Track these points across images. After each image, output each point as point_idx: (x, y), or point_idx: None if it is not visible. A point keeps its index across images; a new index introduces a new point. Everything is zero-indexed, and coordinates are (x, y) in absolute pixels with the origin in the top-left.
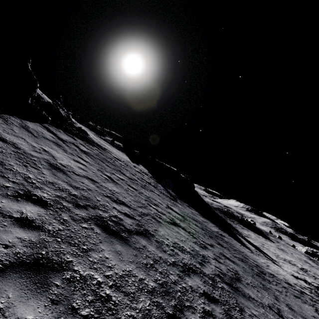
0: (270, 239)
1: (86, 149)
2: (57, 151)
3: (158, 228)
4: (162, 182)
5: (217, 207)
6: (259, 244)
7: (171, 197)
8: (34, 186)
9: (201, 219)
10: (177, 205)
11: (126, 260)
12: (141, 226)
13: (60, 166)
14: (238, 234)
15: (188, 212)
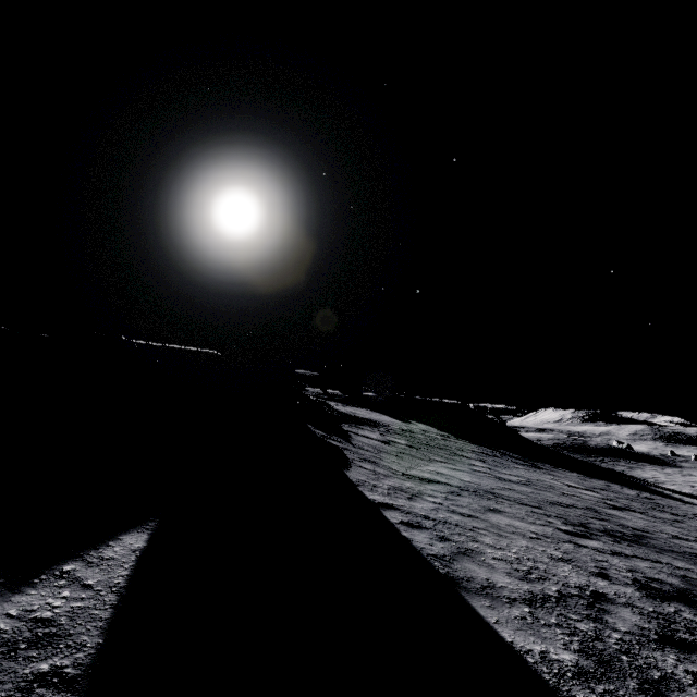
0: (687, 469)
1: (399, 440)
2: (429, 465)
3: (628, 521)
4: (471, 439)
5: (554, 443)
6: (690, 490)
7: (529, 464)
8: (546, 522)
9: (599, 484)
10: (555, 474)
11: (692, 564)
12: (625, 526)
13: (480, 486)
14: (646, 484)
15: (576, 479)
